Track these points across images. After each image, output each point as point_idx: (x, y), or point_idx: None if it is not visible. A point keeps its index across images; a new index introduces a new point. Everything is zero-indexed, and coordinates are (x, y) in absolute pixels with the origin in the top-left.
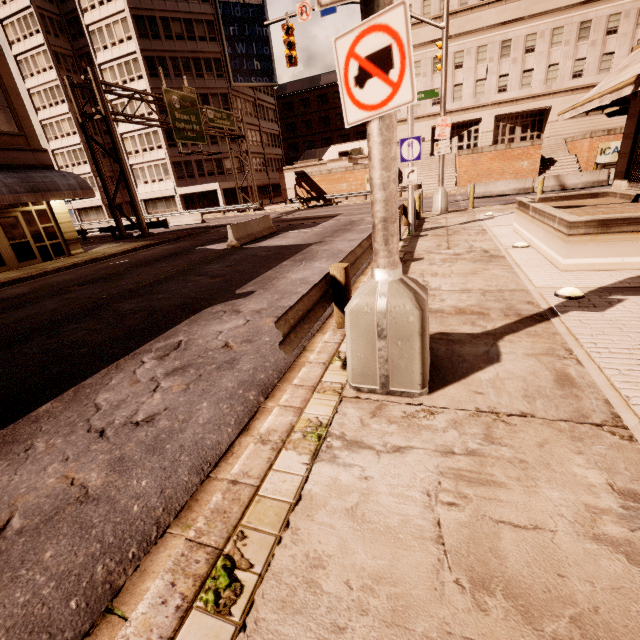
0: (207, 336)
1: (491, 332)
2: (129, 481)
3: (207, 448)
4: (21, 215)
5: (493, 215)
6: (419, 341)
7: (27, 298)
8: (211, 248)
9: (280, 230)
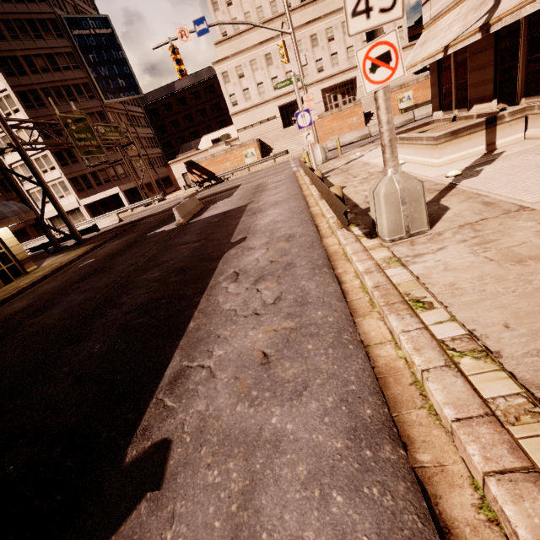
0: (250, 263)
1: (431, 201)
2: (310, 316)
3: (334, 292)
4: None
5: (361, 154)
6: (423, 199)
7: (41, 304)
8: (162, 231)
9: (205, 205)
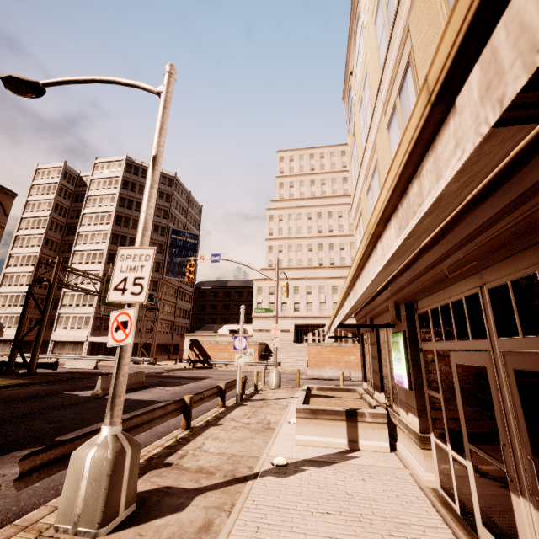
0: None
1: (201, 488)
2: None
3: None
4: None
5: None
6: (106, 482)
7: None
8: (77, 394)
9: (150, 385)
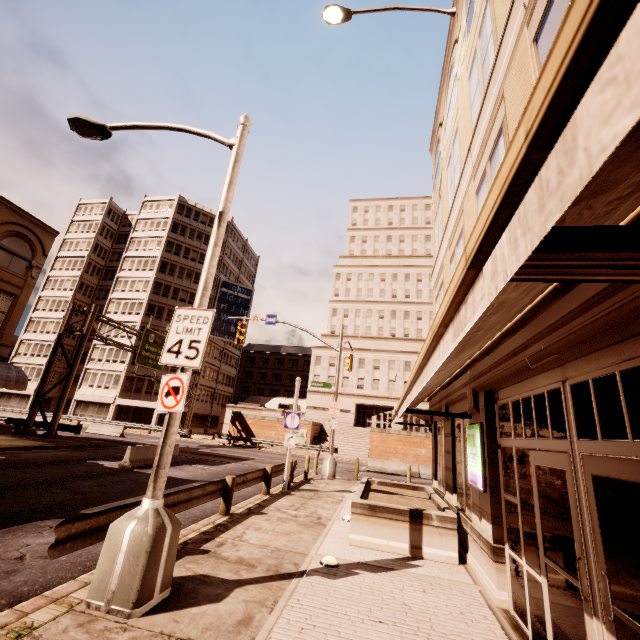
0: (12, 546)
1: (241, 580)
2: None
3: None
4: None
5: None
6: (144, 559)
7: None
8: (102, 464)
9: (184, 461)
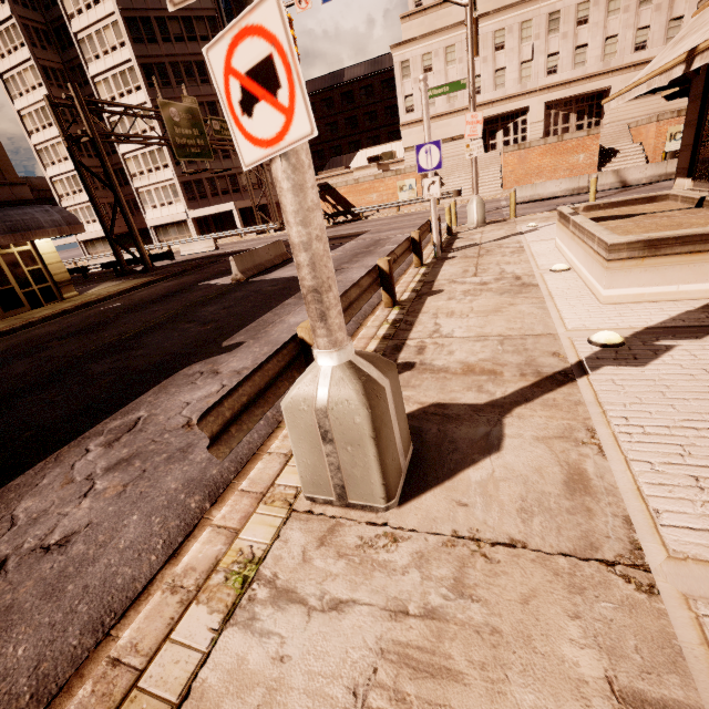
0: (171, 410)
1: (499, 402)
2: (5, 647)
3: (115, 590)
4: (2, 259)
5: (536, 226)
6: (373, 446)
7: None
8: (214, 283)
9: None
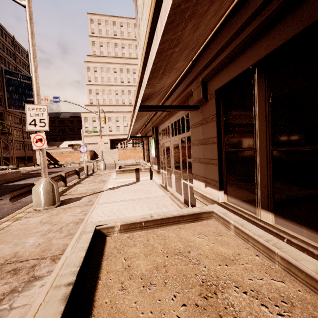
0: None
1: (83, 196)
2: None
3: None
4: None
5: None
6: (51, 193)
7: None
8: None
9: (26, 178)
